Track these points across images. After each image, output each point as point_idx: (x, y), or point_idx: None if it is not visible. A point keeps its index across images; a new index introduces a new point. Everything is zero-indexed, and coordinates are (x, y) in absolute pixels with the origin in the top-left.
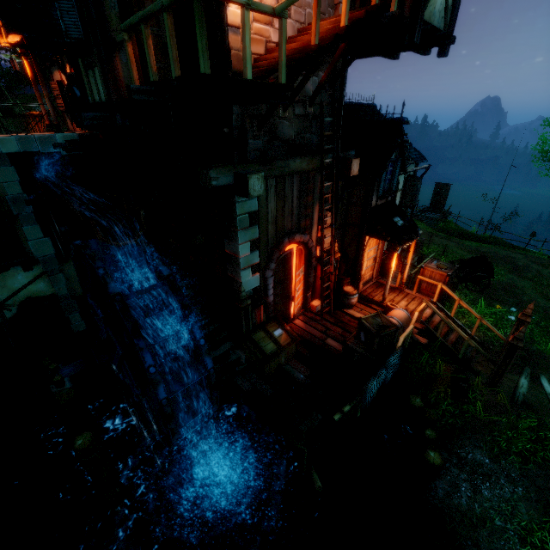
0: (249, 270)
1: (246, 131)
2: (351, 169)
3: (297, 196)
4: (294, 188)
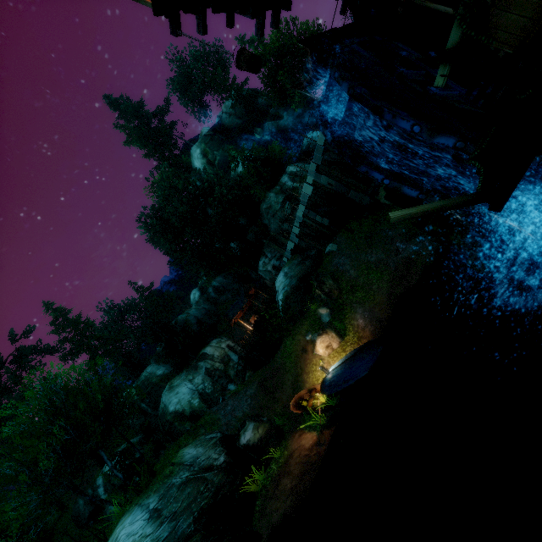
0: None
1: None
2: None
3: None
4: None
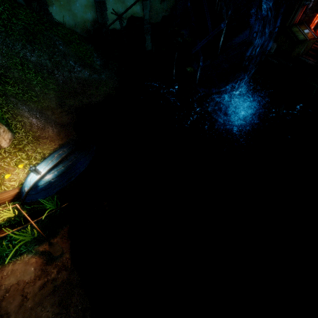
0: None
1: None
2: None
3: None
4: None
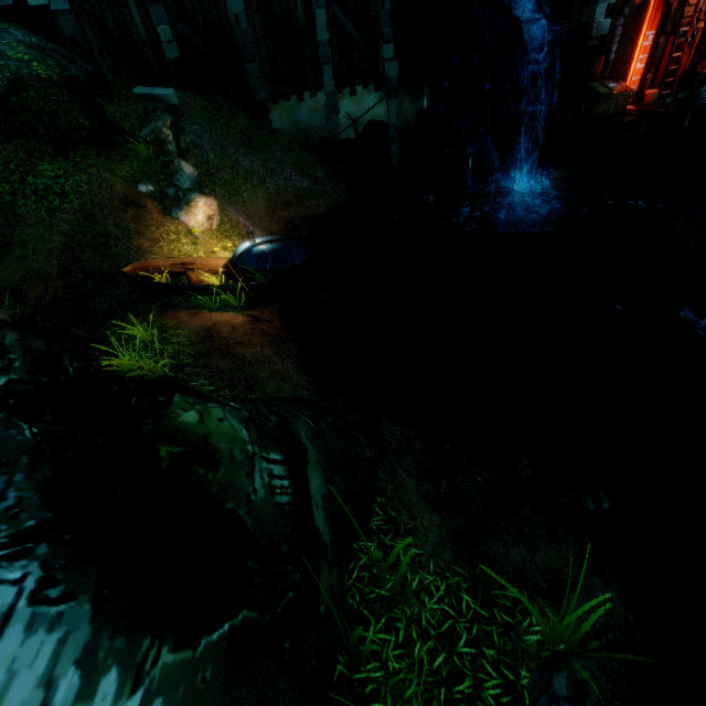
0: (604, 9)
1: None
2: None
3: None
4: None
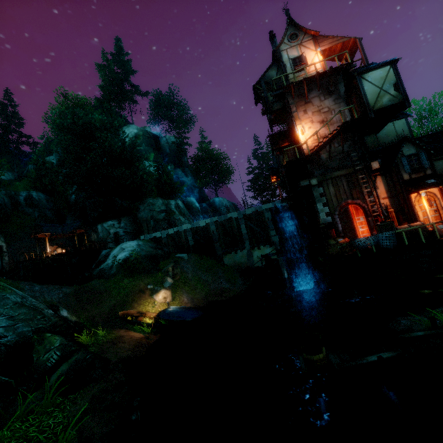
0: (324, 214)
1: (313, 169)
2: (372, 166)
3: (346, 185)
4: (343, 182)
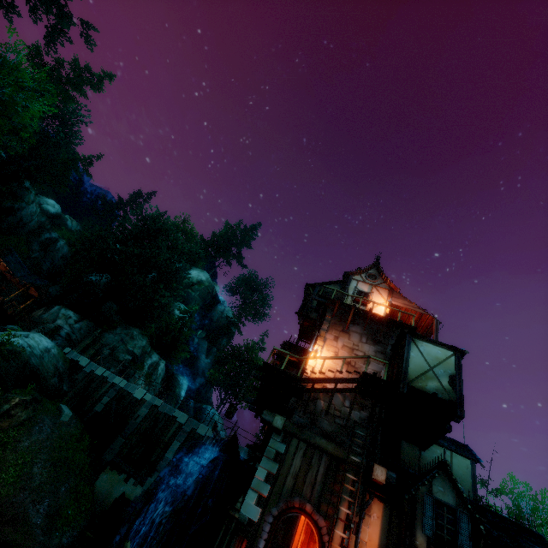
0: (256, 495)
1: (295, 409)
2: (374, 471)
3: (323, 474)
4: (321, 465)
